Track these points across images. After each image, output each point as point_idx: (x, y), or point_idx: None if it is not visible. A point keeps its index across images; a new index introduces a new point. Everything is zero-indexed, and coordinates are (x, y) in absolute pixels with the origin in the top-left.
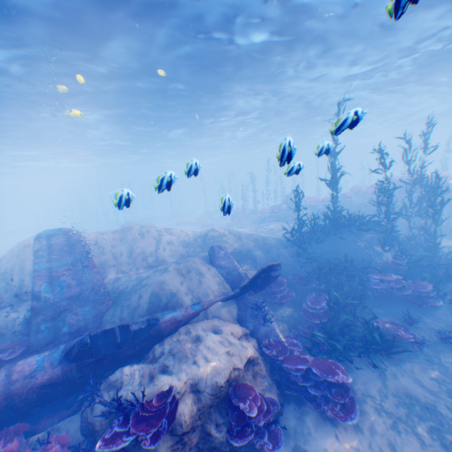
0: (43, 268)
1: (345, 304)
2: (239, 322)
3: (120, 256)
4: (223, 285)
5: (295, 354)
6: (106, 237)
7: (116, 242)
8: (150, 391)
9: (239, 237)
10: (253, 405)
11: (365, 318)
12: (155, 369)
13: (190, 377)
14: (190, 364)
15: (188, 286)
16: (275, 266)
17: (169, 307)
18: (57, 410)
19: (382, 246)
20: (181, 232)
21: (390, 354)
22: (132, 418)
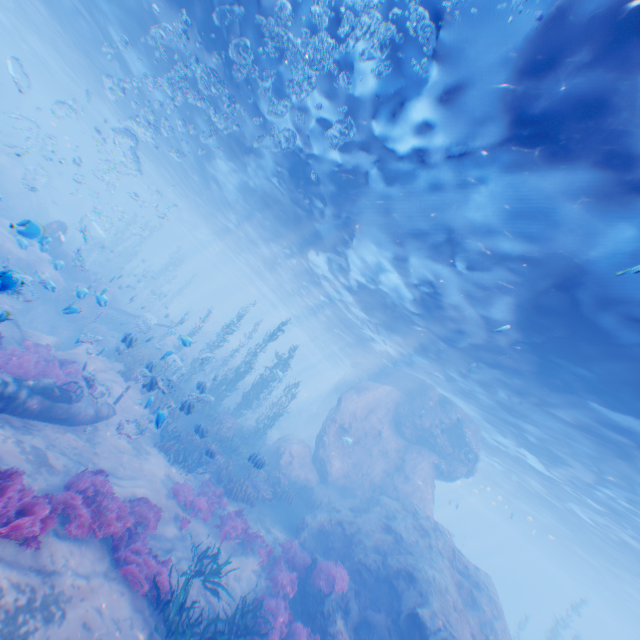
0: None
1: None
2: None
3: None
4: None
5: None
6: None
7: None
8: None
9: None
10: None
11: None
12: None
13: None
14: None
15: None
16: None
17: None
18: None
19: None
20: None
21: None
22: None
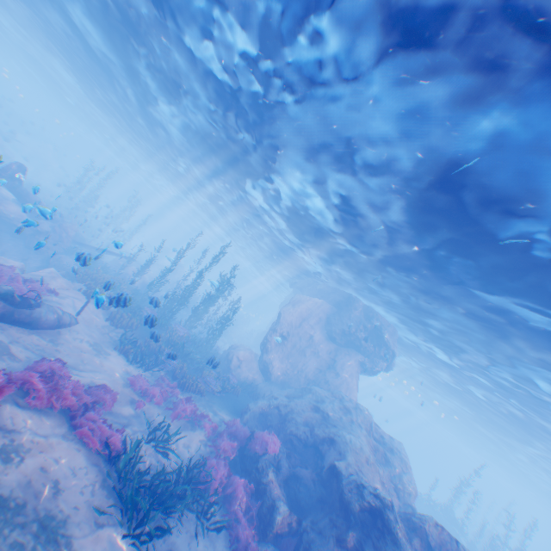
0: None
1: None
2: None
3: None
4: None
5: None
6: None
7: None
8: None
9: None
10: None
11: None
12: None
13: None
14: None
15: None
16: None
17: None
18: None
19: None
20: None
21: None
22: None
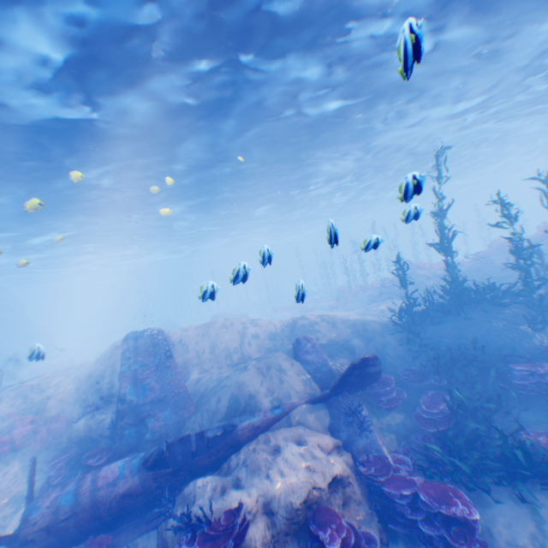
0: (129, 370)
1: (476, 407)
2: (329, 430)
3: (203, 353)
4: (309, 384)
5: (401, 476)
6: (189, 333)
7: (199, 338)
8: (219, 507)
9: (333, 324)
10: (334, 536)
11: (510, 429)
12: (229, 482)
13: (261, 494)
14: (263, 479)
15: (268, 386)
16: (369, 359)
17: (248, 411)
18: (137, 524)
19: (531, 325)
20: (267, 322)
21: (547, 482)
22: (198, 535)
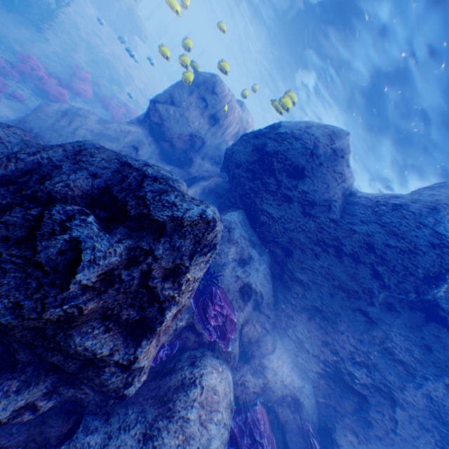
0: None
1: None
2: None
3: None
4: None
5: None
6: None
7: None
8: None
9: None
10: None
11: None
12: None
13: None
14: None
15: None
16: None
17: None
18: None
19: None
20: None
21: None
22: None
